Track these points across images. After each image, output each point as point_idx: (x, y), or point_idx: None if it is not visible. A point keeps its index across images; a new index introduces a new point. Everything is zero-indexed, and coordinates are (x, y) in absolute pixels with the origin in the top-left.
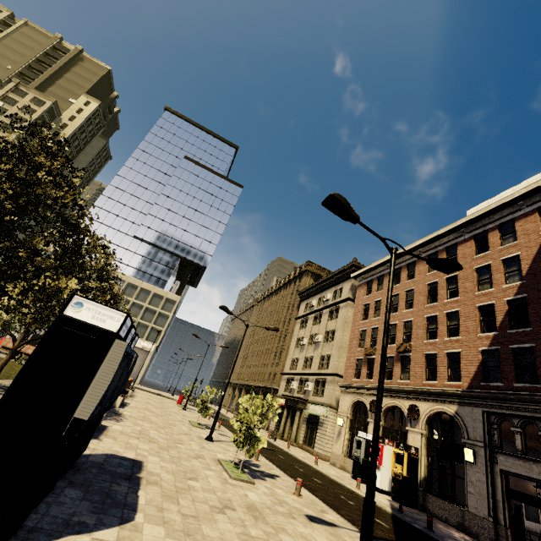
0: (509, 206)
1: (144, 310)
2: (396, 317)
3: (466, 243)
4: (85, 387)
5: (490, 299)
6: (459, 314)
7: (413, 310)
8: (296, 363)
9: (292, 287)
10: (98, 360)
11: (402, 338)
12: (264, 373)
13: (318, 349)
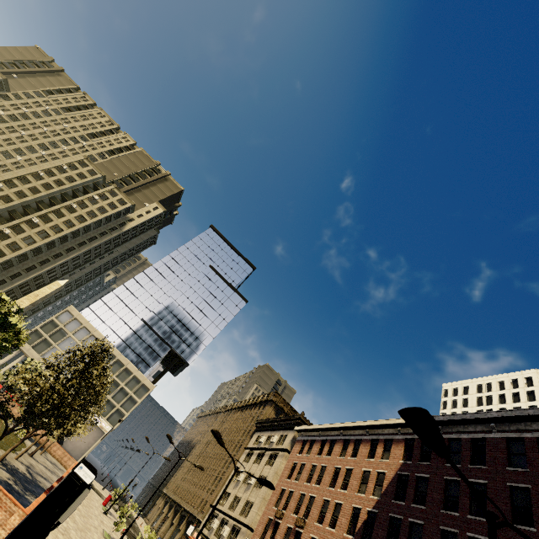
0: (393, 427)
1: (118, 389)
2: (308, 488)
3: (365, 443)
4: (68, 507)
5: (360, 504)
6: (341, 507)
7: (319, 487)
8: (226, 499)
9: (256, 411)
10: (77, 496)
11: (304, 512)
12: (198, 496)
13: (247, 491)
